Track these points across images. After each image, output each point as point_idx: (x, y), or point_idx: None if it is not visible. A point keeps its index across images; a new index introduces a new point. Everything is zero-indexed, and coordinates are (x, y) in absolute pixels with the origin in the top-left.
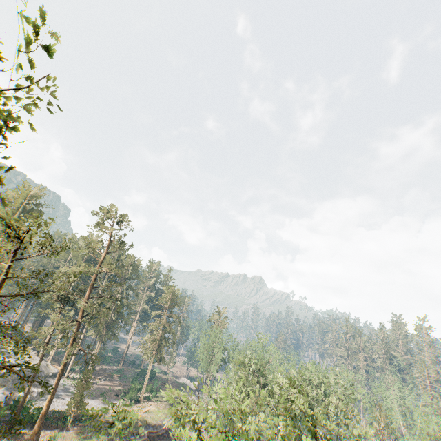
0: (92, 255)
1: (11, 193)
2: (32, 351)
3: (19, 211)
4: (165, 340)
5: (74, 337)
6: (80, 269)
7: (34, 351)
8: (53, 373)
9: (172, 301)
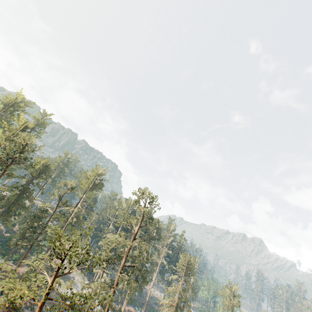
0: (129, 227)
1: (89, 172)
2: (88, 281)
3: (91, 184)
4: (181, 309)
5: (110, 301)
6: (119, 239)
7: (89, 281)
8: (97, 309)
9: (187, 269)
